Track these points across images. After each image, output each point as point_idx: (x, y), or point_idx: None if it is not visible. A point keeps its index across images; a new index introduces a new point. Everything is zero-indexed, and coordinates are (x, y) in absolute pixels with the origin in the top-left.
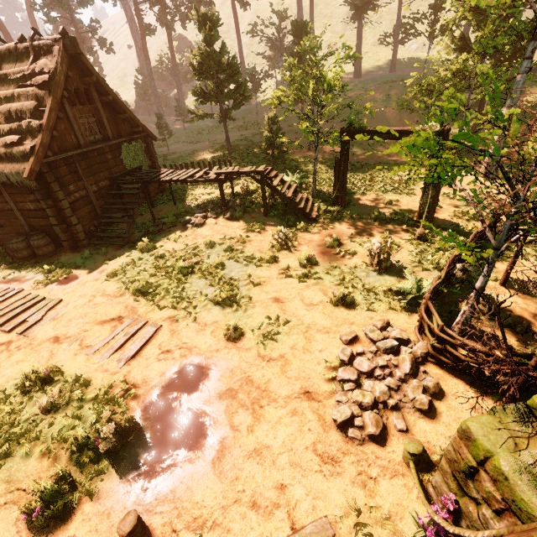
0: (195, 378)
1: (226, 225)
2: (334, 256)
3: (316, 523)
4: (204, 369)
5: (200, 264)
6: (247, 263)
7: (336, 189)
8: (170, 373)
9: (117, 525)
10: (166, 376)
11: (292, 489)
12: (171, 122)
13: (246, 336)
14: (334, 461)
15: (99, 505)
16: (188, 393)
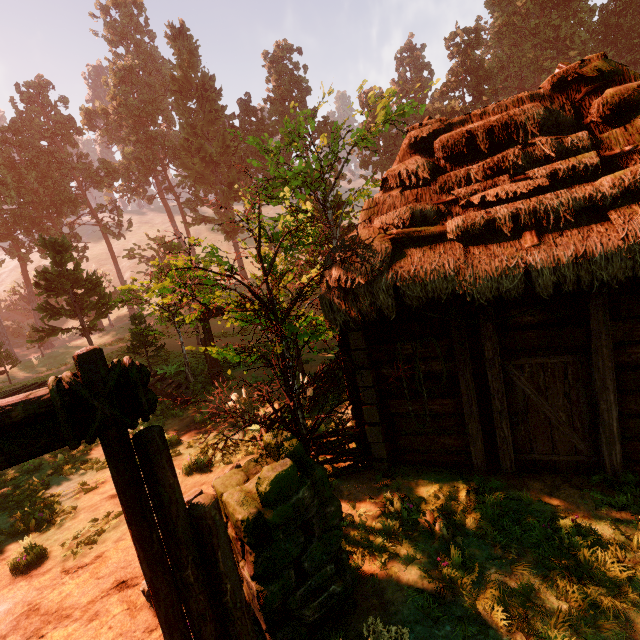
0: None
1: None
2: (203, 429)
3: None
4: None
5: (6, 496)
6: (85, 471)
7: (210, 367)
8: None
9: None
10: None
11: None
12: (24, 353)
13: (50, 556)
14: None
15: None
16: None
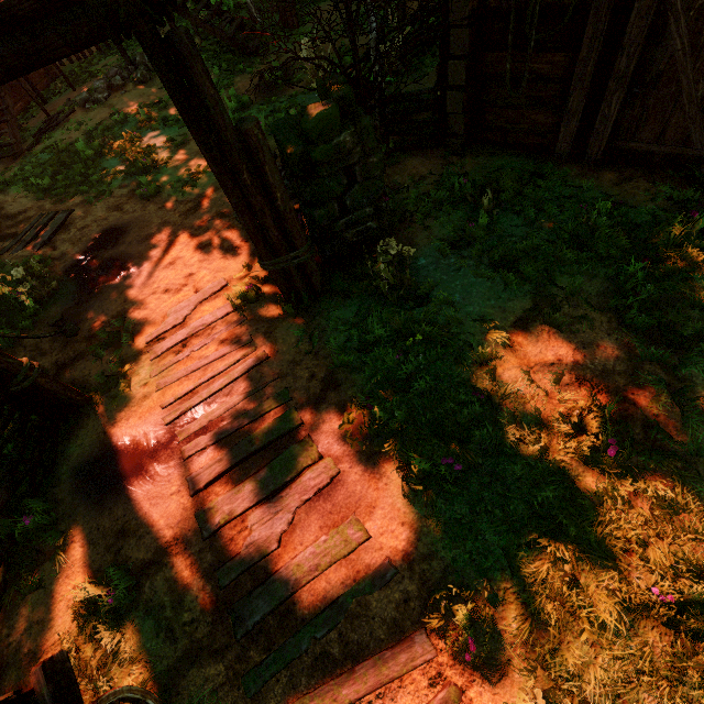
0: (114, 238)
1: (138, 91)
2: (276, 91)
3: (214, 283)
4: (122, 229)
5: (111, 145)
6: (168, 128)
7: None
8: (89, 242)
9: (47, 323)
10: (85, 245)
11: (199, 274)
12: None
13: (164, 192)
14: (237, 248)
15: (41, 331)
16: (108, 249)
